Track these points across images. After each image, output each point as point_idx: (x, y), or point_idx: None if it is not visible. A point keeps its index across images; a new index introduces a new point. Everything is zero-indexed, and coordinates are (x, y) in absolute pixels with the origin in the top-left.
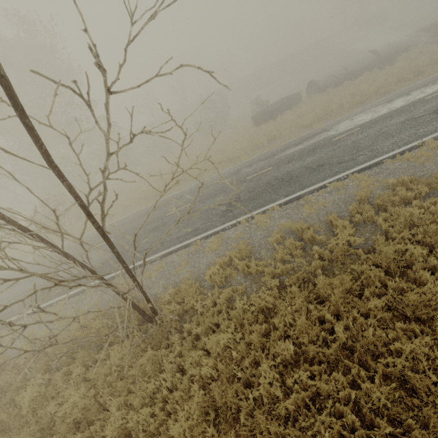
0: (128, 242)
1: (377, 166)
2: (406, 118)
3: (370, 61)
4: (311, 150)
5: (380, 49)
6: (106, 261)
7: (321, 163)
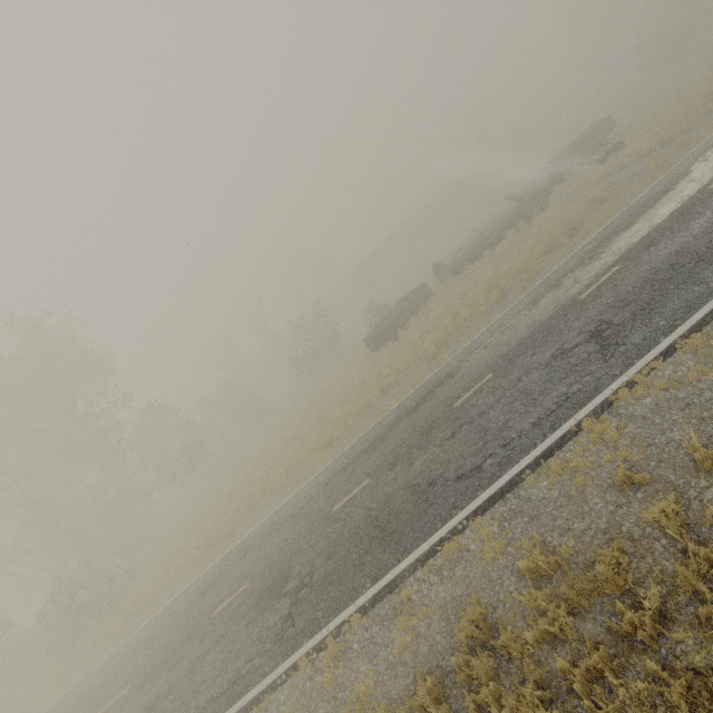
0: (141, 706)
1: (513, 490)
2: (553, 352)
3: (512, 211)
4: (424, 434)
5: (519, 192)
6: None
7: (433, 475)
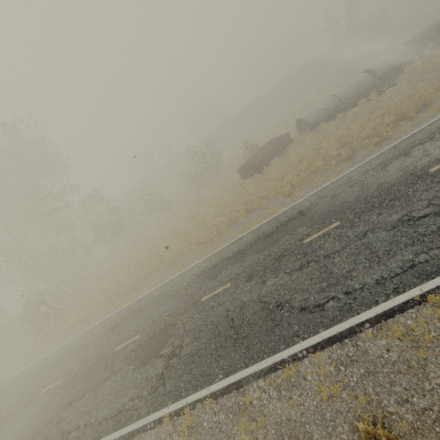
0: (65, 399)
1: (352, 338)
2: (400, 217)
3: (366, 83)
4: (277, 260)
5: (376, 67)
6: (34, 437)
7: (281, 299)
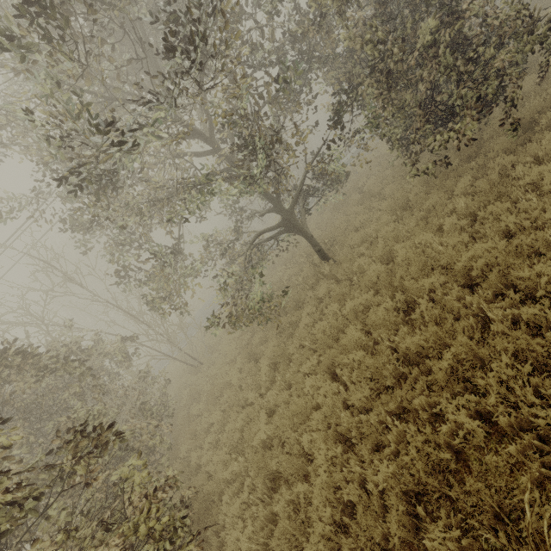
0: None
1: None
2: None
3: None
4: None
5: None
6: None
7: None
